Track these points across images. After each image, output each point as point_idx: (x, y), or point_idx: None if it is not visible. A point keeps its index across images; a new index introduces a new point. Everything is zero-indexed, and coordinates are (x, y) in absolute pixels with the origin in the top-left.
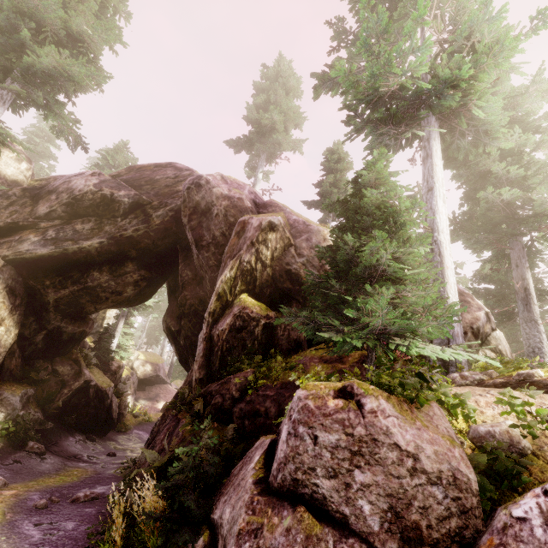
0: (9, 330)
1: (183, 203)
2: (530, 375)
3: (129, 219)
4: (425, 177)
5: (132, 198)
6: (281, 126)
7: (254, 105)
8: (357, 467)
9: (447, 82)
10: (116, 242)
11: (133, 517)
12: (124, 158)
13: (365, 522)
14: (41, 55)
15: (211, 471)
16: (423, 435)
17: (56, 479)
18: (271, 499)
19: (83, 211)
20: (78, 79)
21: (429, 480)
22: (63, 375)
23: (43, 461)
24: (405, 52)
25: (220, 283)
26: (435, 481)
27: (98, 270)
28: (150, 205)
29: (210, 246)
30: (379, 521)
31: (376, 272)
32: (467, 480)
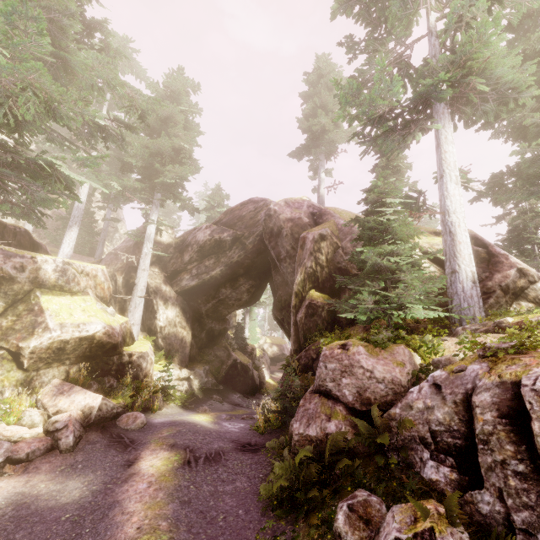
0: (188, 333)
1: (263, 230)
2: (500, 322)
3: (233, 250)
4: (437, 165)
5: (231, 236)
6: (330, 125)
7: (304, 115)
8: (344, 377)
9: (434, 85)
10: (229, 267)
11: (269, 421)
12: (220, 197)
13: (346, 398)
14: (166, 173)
15: (296, 392)
16: (379, 362)
17: (232, 413)
18: (312, 394)
19: (207, 253)
20: (186, 177)
21: (377, 381)
22: (221, 357)
23: (223, 405)
24: (411, 43)
25: (295, 286)
26: (381, 381)
27: (223, 287)
28: (243, 237)
29: (286, 258)
30: (352, 397)
31: (382, 267)
32: (399, 381)
